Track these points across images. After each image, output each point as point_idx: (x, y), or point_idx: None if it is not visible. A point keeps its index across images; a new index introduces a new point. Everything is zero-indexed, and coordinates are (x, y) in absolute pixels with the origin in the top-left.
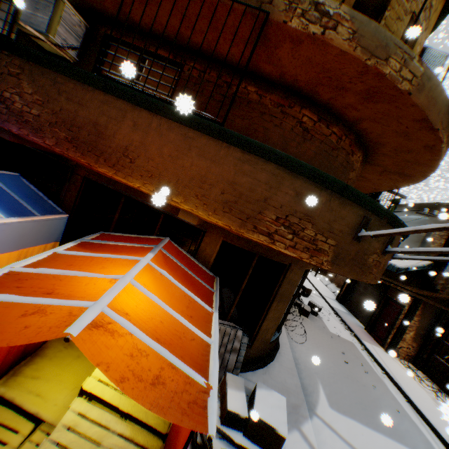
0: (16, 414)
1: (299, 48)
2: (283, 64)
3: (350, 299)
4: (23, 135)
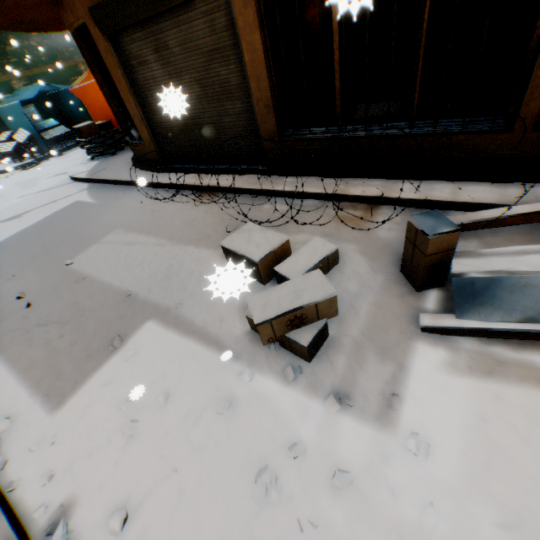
0: None
1: None
2: None
3: None
4: None
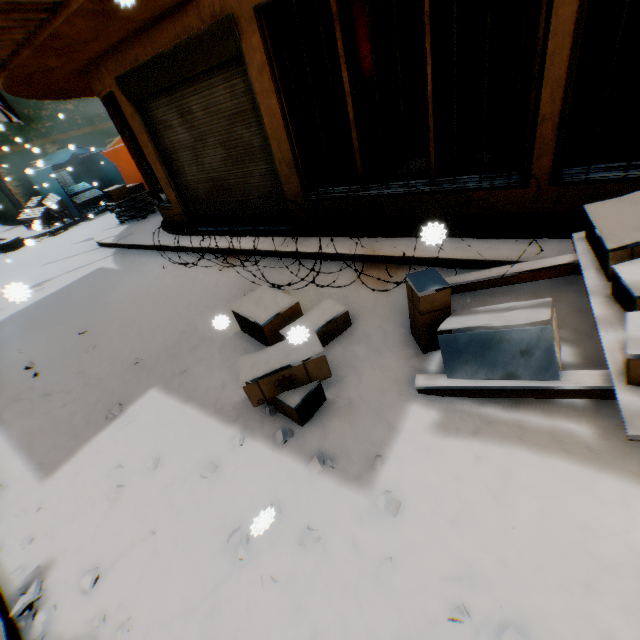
0: None
1: None
2: None
3: None
4: None
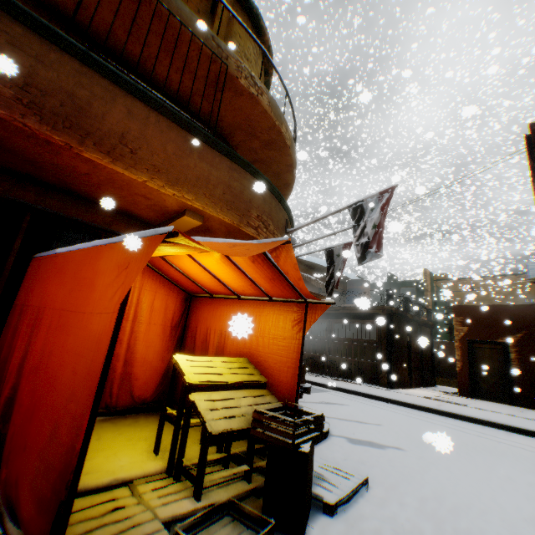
0: (89, 496)
1: (239, 98)
2: (218, 104)
3: None
4: None
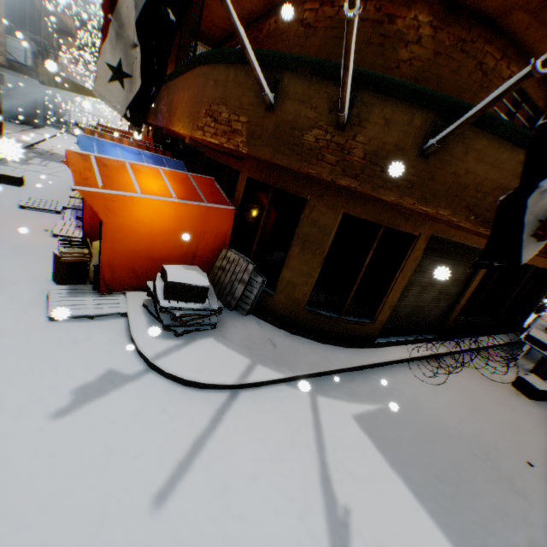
0: None
1: None
2: None
3: None
4: (162, 126)
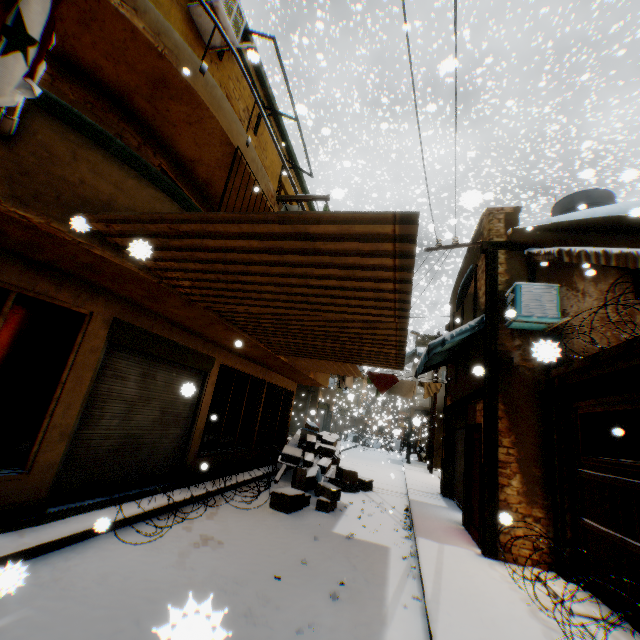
0: None
1: None
2: None
3: (455, 478)
4: None
